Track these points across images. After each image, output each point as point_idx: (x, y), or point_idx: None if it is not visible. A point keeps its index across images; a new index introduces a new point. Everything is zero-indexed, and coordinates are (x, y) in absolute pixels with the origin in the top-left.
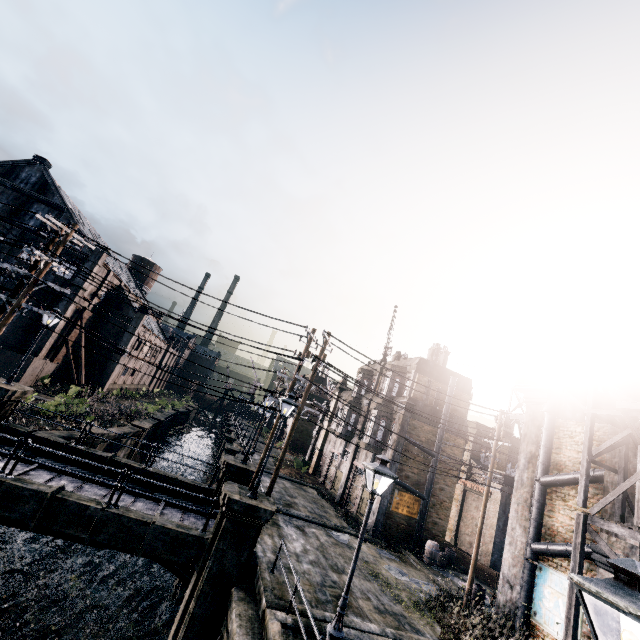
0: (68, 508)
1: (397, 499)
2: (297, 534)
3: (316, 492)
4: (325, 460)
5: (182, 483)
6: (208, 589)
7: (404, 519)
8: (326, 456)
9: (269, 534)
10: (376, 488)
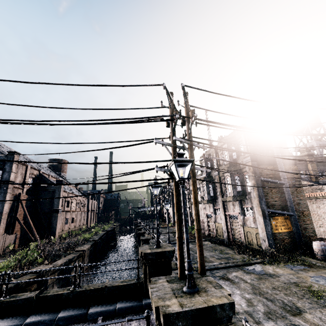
0: None
1: (274, 223)
2: (228, 286)
3: (209, 242)
4: (203, 221)
5: (112, 288)
6: None
7: (285, 235)
8: (202, 218)
9: None
10: None
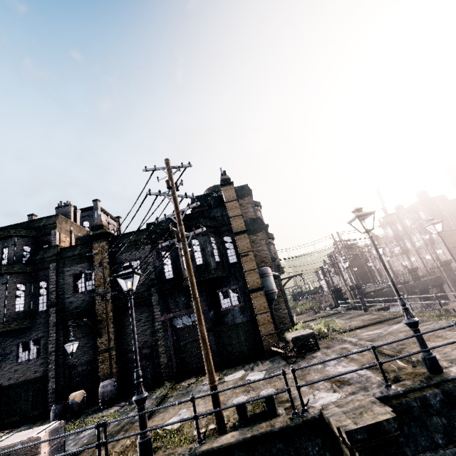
0: (408, 286)
1: None
2: None
3: None
4: (398, 270)
5: (399, 284)
6: (453, 284)
7: None
8: (396, 268)
9: None
10: None
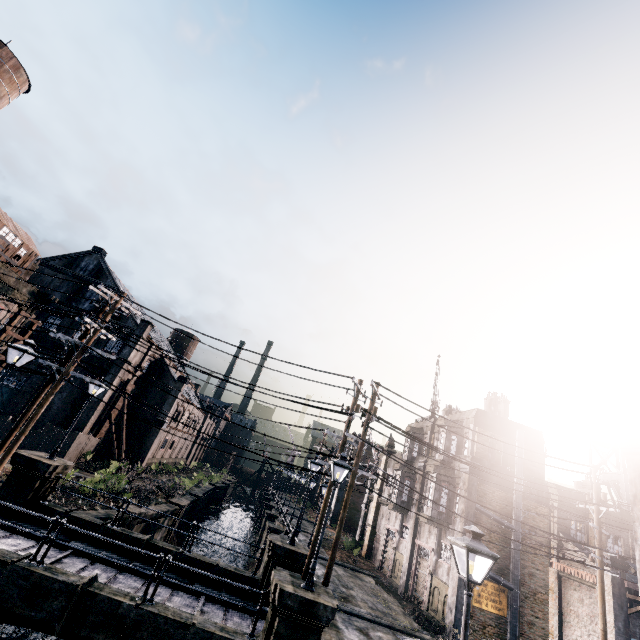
0: (99, 605)
1: (477, 589)
2: (361, 639)
3: (374, 581)
4: (379, 539)
5: (223, 571)
6: None
7: (490, 618)
8: (380, 534)
9: (327, 639)
10: (471, 573)
